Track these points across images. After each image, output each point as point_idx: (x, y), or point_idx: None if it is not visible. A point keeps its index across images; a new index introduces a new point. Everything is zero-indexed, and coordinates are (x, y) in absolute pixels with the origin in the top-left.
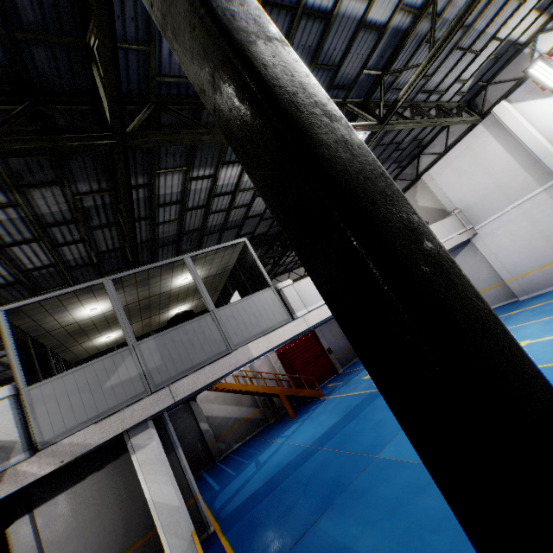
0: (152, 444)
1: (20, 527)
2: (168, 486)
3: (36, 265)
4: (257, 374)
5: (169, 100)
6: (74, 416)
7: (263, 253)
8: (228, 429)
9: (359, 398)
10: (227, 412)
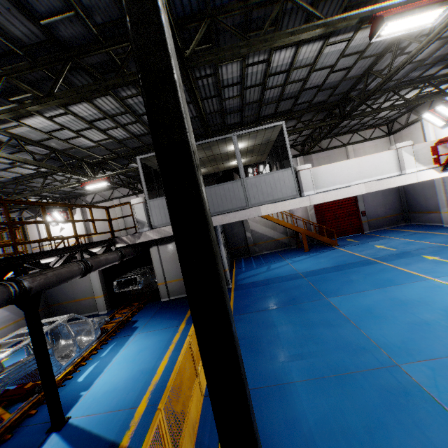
0: None
1: (154, 250)
2: None
3: None
4: (293, 214)
5: (222, 11)
6: (166, 218)
7: (323, 117)
8: (263, 241)
9: (356, 259)
10: (265, 231)
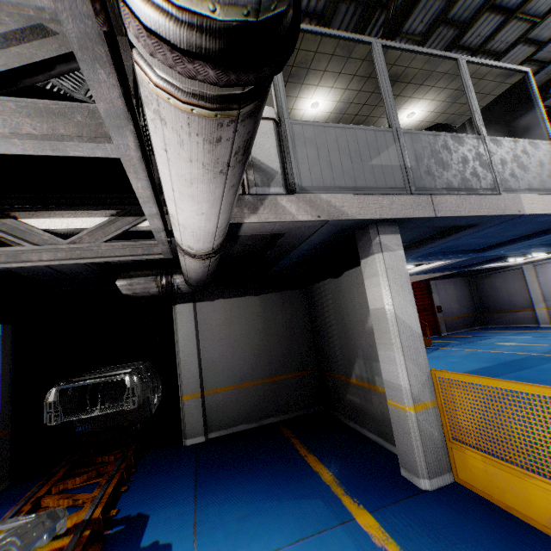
0: (400, 253)
1: (184, 311)
2: (411, 306)
3: None
4: None
5: None
6: (332, 175)
7: None
8: None
9: (513, 356)
10: None
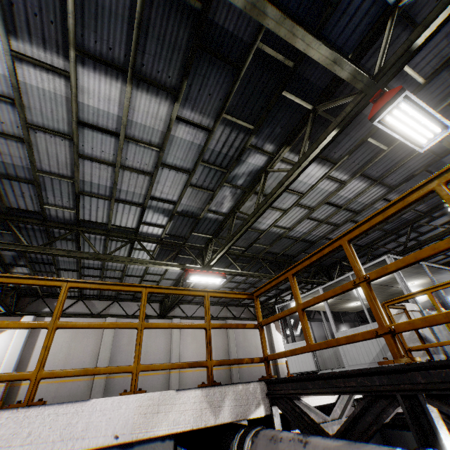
0: None
1: None
2: None
3: (331, 237)
4: None
5: None
6: None
7: None
8: None
9: None
10: None
